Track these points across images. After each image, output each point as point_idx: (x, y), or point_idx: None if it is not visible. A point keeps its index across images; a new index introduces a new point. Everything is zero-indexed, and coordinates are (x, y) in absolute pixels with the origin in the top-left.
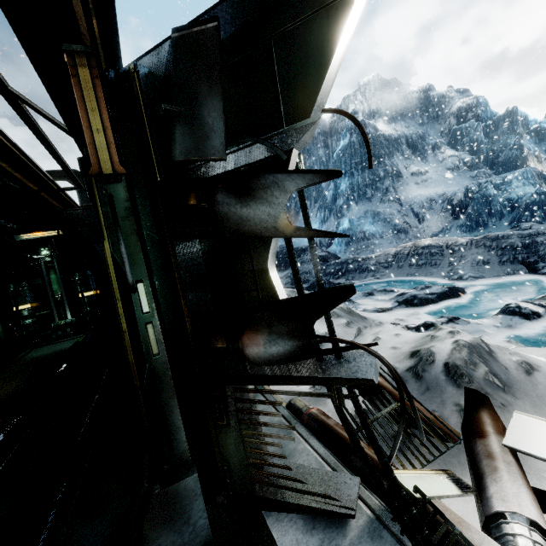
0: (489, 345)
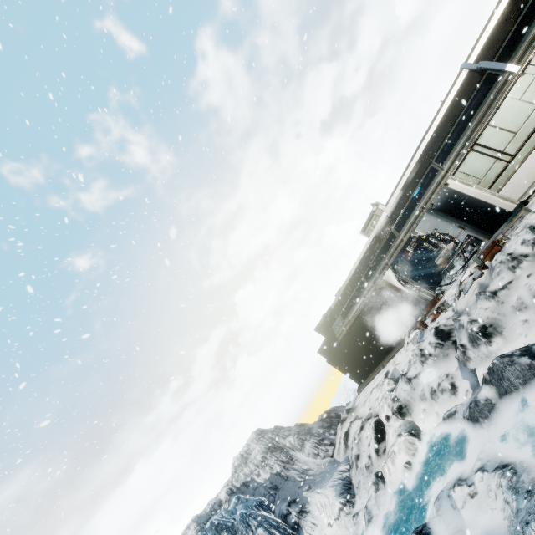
0: (494, 269)
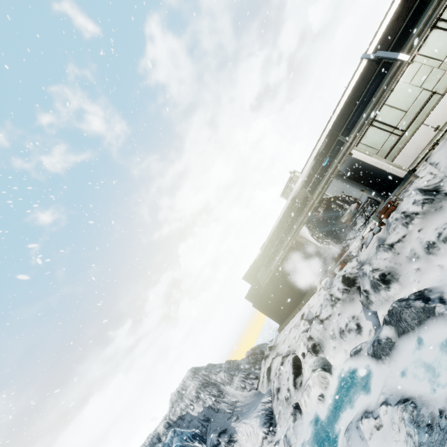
0: (391, 225)
